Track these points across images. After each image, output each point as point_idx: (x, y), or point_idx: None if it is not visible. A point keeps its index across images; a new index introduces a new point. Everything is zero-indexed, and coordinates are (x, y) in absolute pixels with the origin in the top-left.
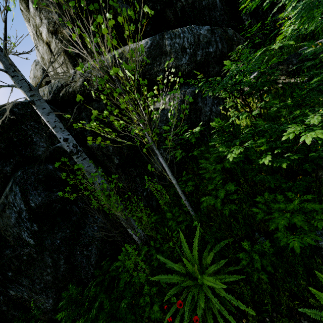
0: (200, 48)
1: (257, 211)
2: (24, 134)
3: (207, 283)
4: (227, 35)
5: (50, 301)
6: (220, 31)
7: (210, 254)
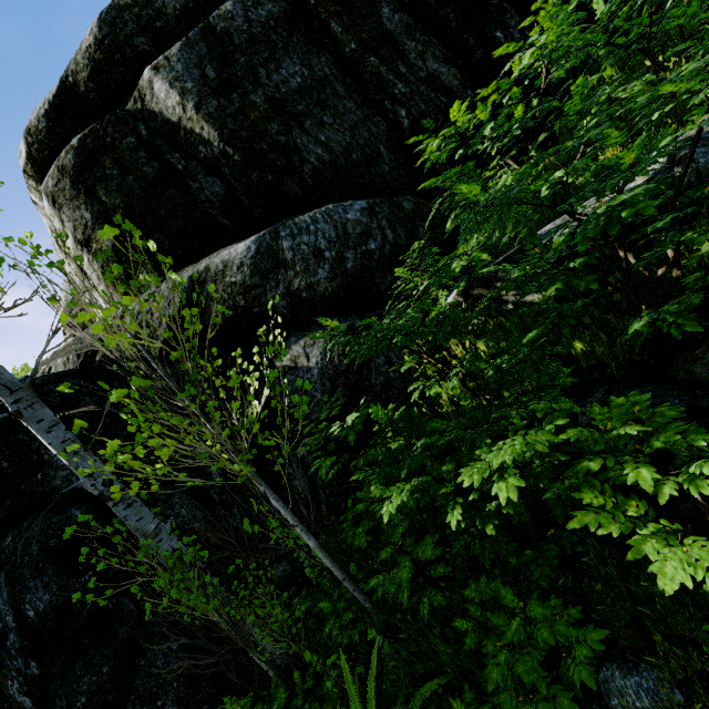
0: (350, 247)
1: (462, 627)
2: (25, 450)
3: None
4: (402, 212)
5: None
6: (388, 206)
7: None
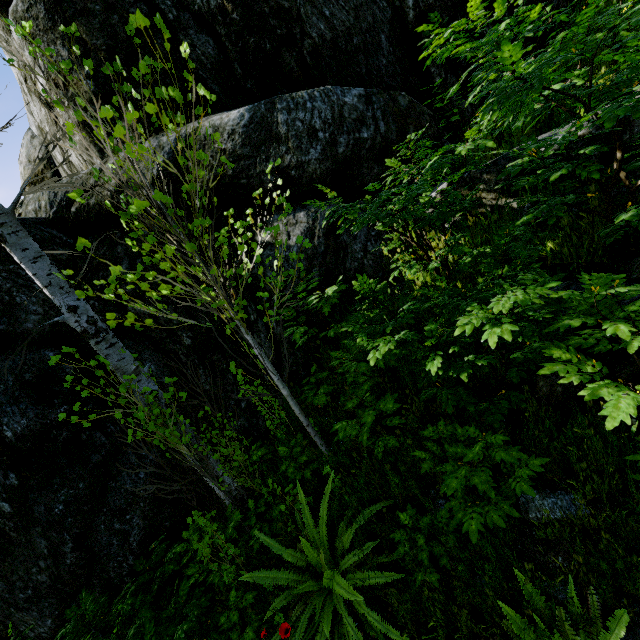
0: (344, 131)
1: (421, 456)
2: None
3: (336, 588)
4: (397, 106)
5: (47, 623)
6: (384, 98)
7: (349, 530)
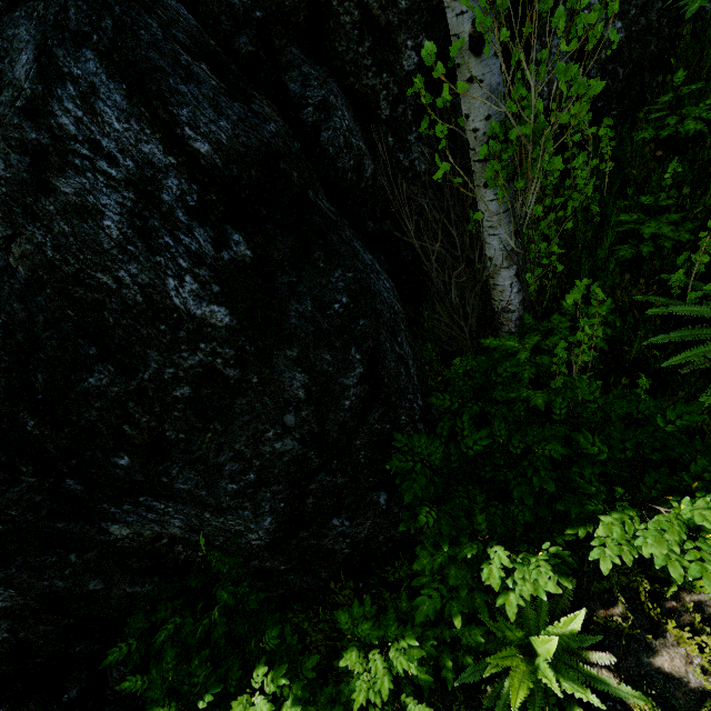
0: None
1: None
2: None
3: None
4: None
5: (264, 524)
6: None
7: None
